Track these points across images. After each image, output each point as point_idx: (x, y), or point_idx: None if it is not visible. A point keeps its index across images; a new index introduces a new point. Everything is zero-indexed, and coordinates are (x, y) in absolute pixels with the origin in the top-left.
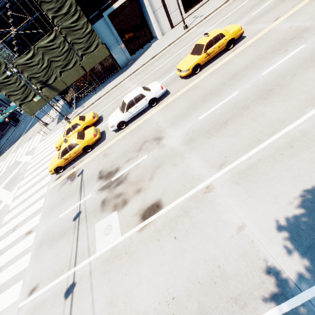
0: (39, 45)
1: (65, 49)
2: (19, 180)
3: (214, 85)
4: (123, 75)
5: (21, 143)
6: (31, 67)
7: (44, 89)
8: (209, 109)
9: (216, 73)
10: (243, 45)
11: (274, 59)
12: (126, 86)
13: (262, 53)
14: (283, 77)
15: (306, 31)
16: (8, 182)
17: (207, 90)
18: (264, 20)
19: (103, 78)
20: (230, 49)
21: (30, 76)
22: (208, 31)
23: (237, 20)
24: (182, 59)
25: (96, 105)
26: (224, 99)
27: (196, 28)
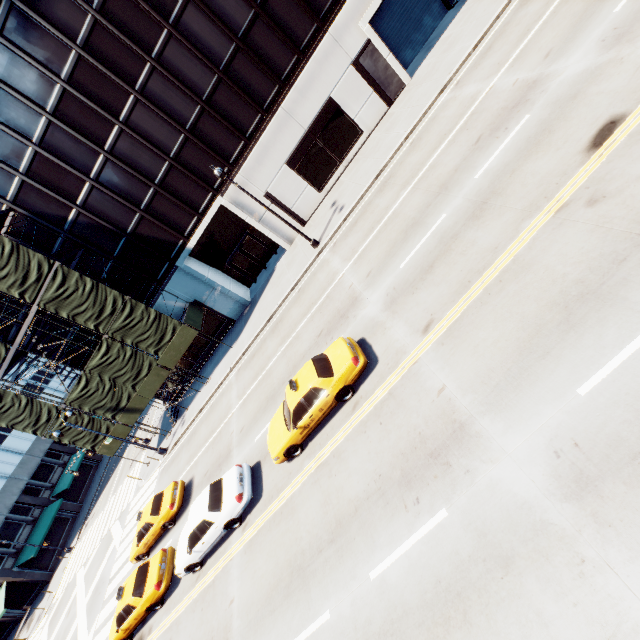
0: (91, 366)
1: (129, 356)
2: (100, 603)
3: (309, 535)
4: (232, 353)
5: (123, 470)
6: (90, 397)
7: (118, 416)
8: (287, 639)
9: (320, 484)
10: (369, 397)
11: (396, 523)
12: (229, 398)
13: (385, 470)
14: (394, 636)
15: (458, 443)
16: (93, 594)
17: (299, 548)
18: (411, 314)
19: (210, 346)
20: (351, 397)
21: (93, 408)
22: (340, 282)
23: (379, 273)
24: (296, 367)
25: (195, 431)
26: (309, 622)
27: (330, 250)
